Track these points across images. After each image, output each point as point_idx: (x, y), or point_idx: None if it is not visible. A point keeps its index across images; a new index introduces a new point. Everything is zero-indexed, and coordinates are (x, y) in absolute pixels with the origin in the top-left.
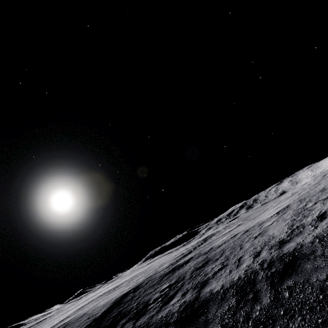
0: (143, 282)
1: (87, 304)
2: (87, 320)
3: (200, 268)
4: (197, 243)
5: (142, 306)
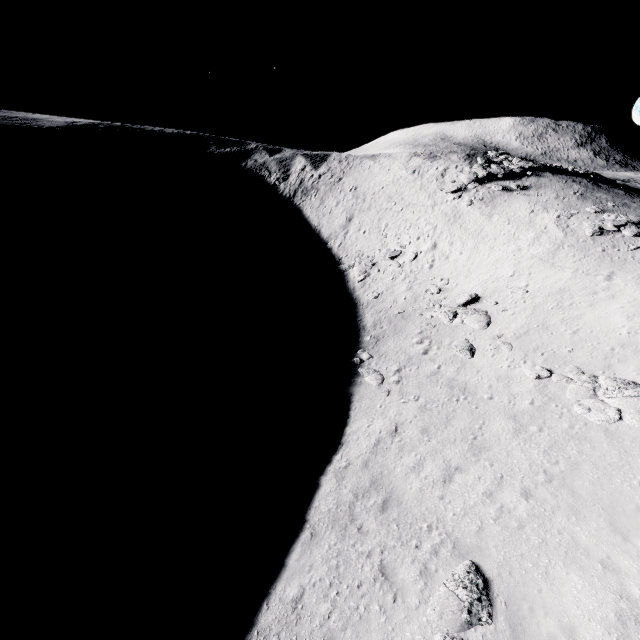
0: None
1: None
2: None
3: None
4: None
5: None
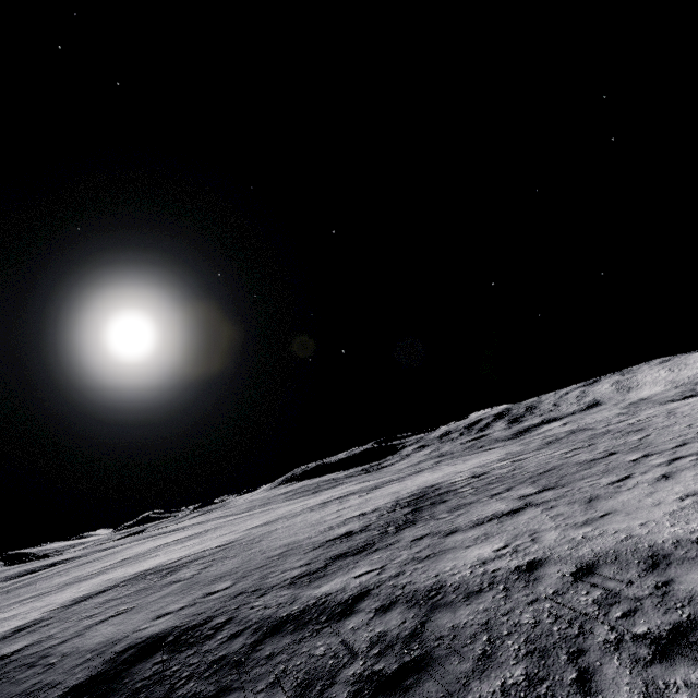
0: (212, 616)
1: (93, 598)
2: None
3: (386, 693)
4: (392, 506)
5: None
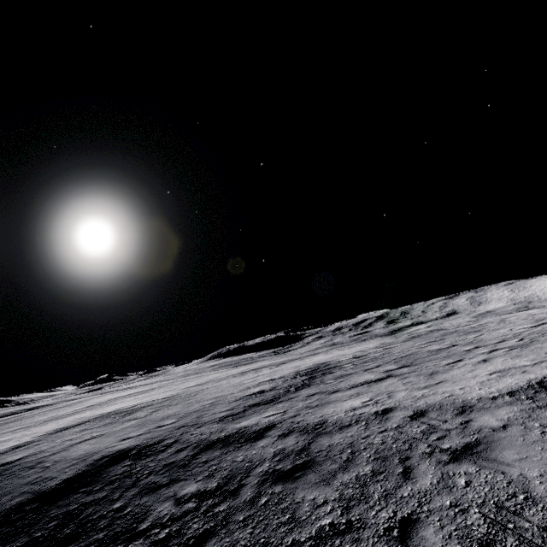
0: (163, 439)
1: (71, 429)
2: (29, 488)
3: (283, 480)
4: (294, 375)
5: (123, 527)
